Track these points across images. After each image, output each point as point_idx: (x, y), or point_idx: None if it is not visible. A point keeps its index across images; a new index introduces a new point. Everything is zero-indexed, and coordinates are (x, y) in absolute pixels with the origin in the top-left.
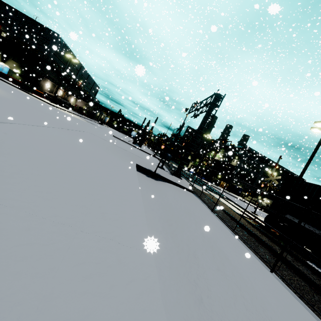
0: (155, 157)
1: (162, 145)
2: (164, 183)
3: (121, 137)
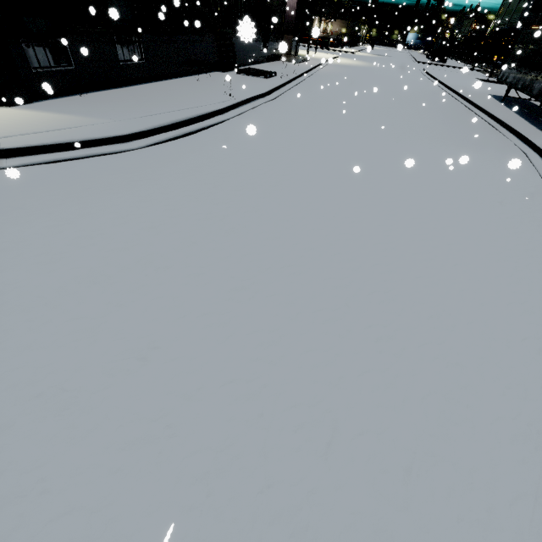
0: (474, 70)
1: (494, 58)
2: (495, 85)
3: (420, 60)
